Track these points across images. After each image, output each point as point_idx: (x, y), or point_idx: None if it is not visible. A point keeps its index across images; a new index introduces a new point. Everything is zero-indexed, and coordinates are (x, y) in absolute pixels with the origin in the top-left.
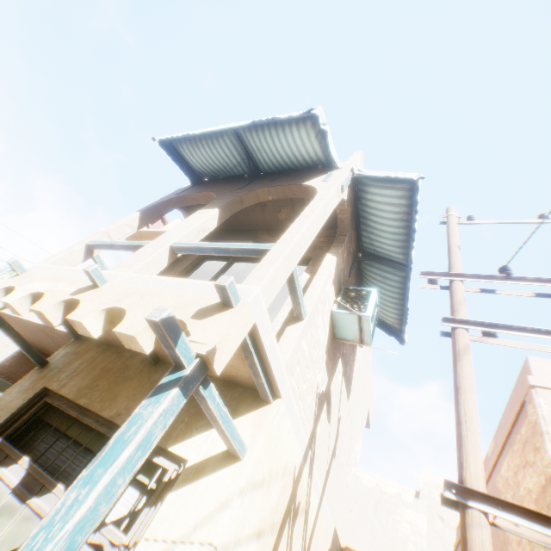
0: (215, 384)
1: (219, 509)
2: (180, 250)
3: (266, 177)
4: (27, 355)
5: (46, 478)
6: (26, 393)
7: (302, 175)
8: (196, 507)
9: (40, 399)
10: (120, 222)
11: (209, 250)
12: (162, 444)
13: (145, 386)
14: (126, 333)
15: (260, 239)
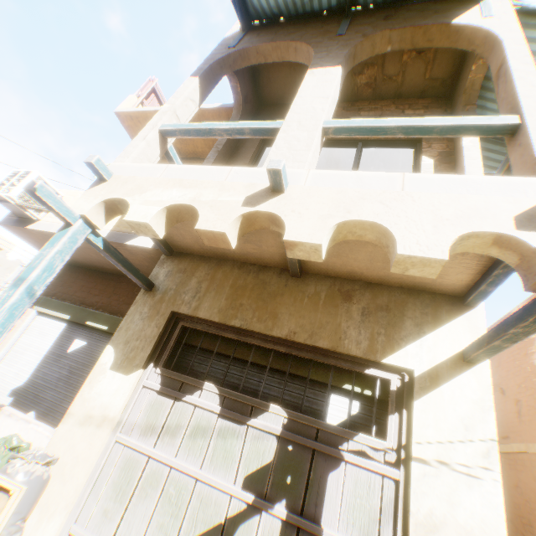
0: (392, 292)
1: (481, 410)
2: (338, 133)
3: (368, 16)
4: (66, 274)
5: (249, 401)
6: (151, 319)
7: (432, 9)
8: (454, 411)
9: (172, 325)
10: (182, 94)
11: (395, 131)
12: (371, 358)
13: (304, 301)
14: (429, 257)
15: (333, 115)
